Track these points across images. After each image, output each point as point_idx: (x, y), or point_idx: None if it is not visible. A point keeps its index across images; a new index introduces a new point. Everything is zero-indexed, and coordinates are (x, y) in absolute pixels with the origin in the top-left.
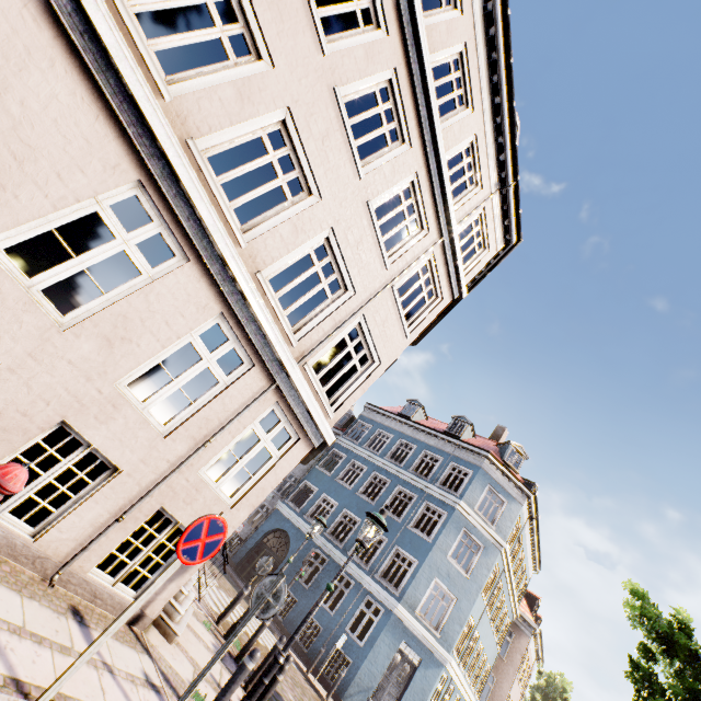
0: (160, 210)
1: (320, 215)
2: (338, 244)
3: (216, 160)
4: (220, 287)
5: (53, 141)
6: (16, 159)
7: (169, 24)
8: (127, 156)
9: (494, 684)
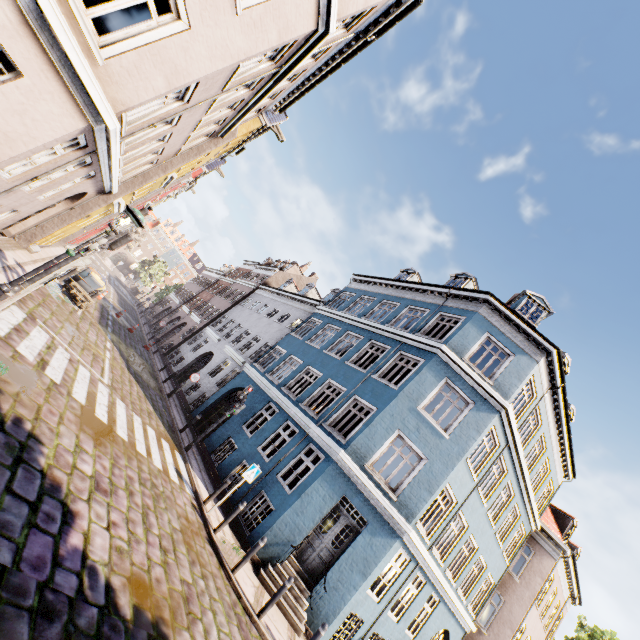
0: None
1: None
2: None
3: None
4: None
5: None
6: None
7: None
8: None
9: (501, 605)
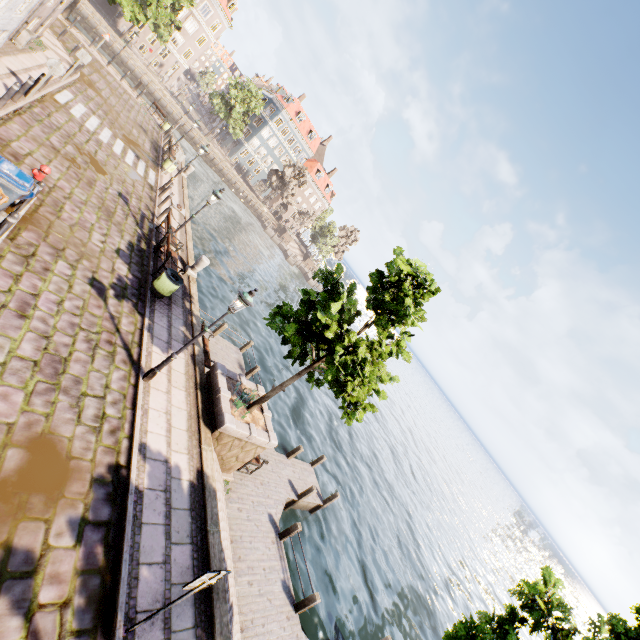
0: None
1: None
2: None
3: None
4: None
5: None
6: None
7: None
8: None
9: None
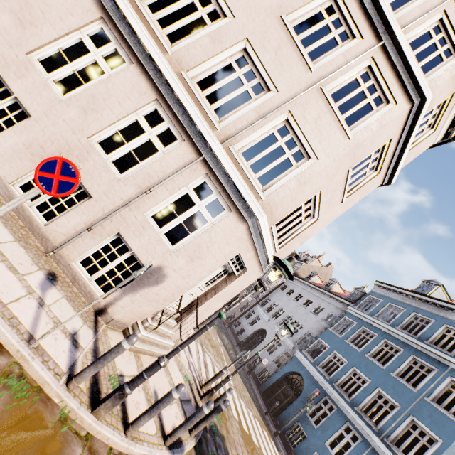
0: (114, 33)
1: (234, 30)
2: (255, 52)
3: (222, 90)
4: (153, 79)
5: (58, 2)
6: (42, 13)
7: (195, 27)
8: (95, 4)
9: None
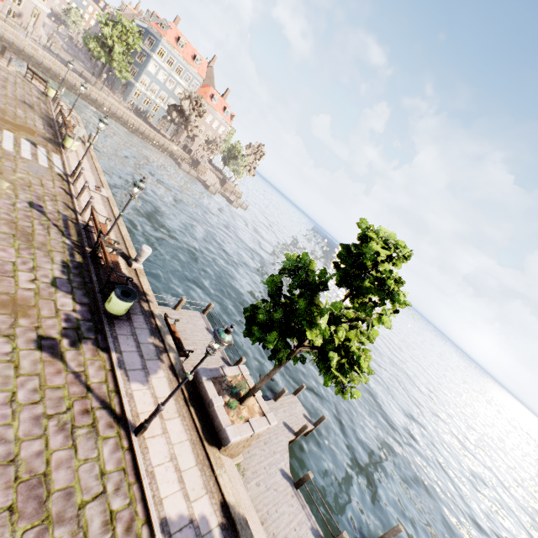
0: None
1: None
2: None
3: None
4: None
5: None
6: None
7: None
8: None
9: None
